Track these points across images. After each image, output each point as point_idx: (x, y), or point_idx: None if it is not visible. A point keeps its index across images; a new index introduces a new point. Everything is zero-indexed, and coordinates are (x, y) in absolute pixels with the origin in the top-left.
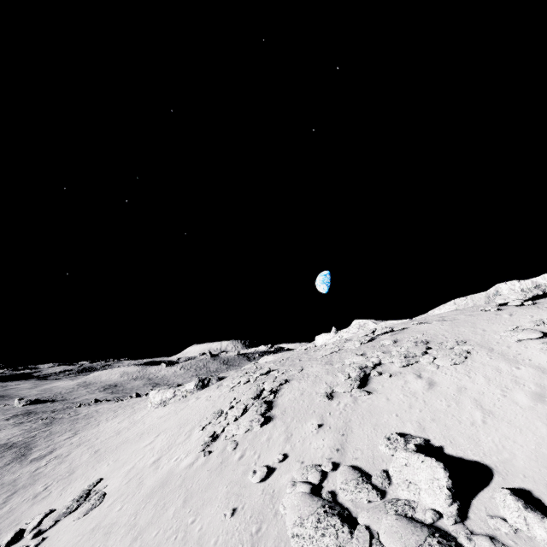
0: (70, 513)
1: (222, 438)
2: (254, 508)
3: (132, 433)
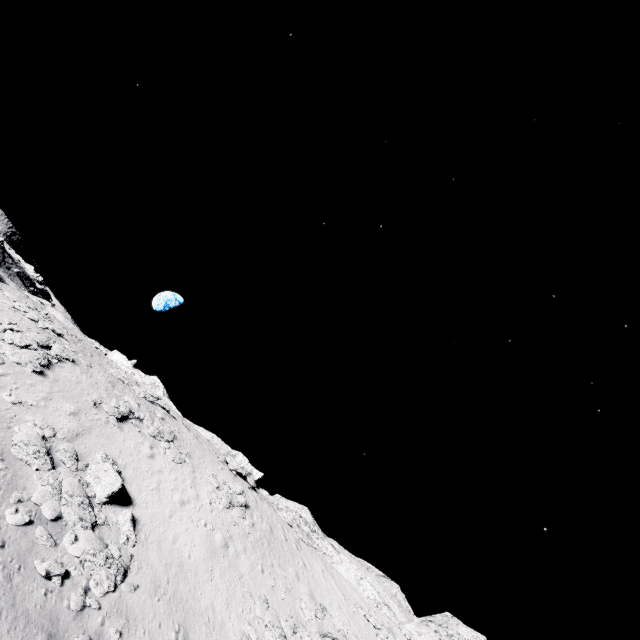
0: None
1: None
2: None
3: None
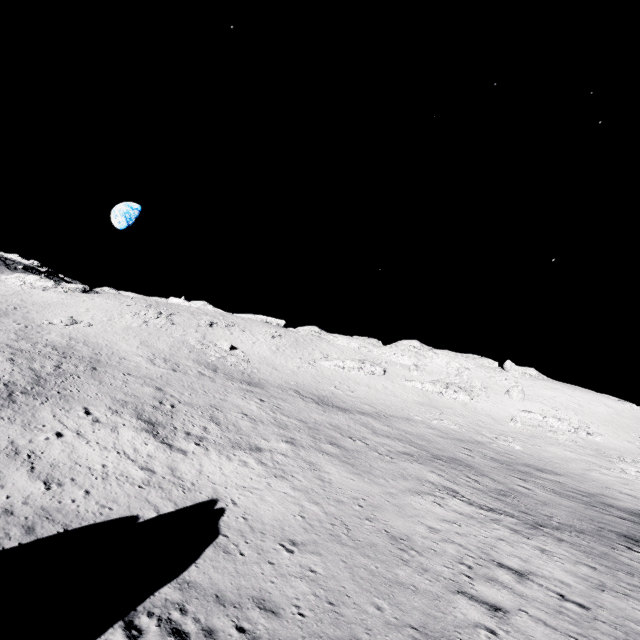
0: (76, 324)
1: (153, 323)
2: (180, 340)
3: (46, 300)
